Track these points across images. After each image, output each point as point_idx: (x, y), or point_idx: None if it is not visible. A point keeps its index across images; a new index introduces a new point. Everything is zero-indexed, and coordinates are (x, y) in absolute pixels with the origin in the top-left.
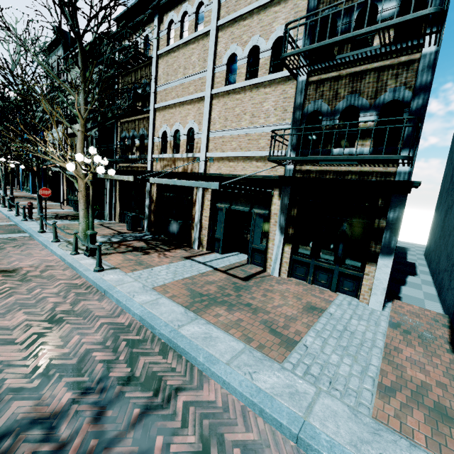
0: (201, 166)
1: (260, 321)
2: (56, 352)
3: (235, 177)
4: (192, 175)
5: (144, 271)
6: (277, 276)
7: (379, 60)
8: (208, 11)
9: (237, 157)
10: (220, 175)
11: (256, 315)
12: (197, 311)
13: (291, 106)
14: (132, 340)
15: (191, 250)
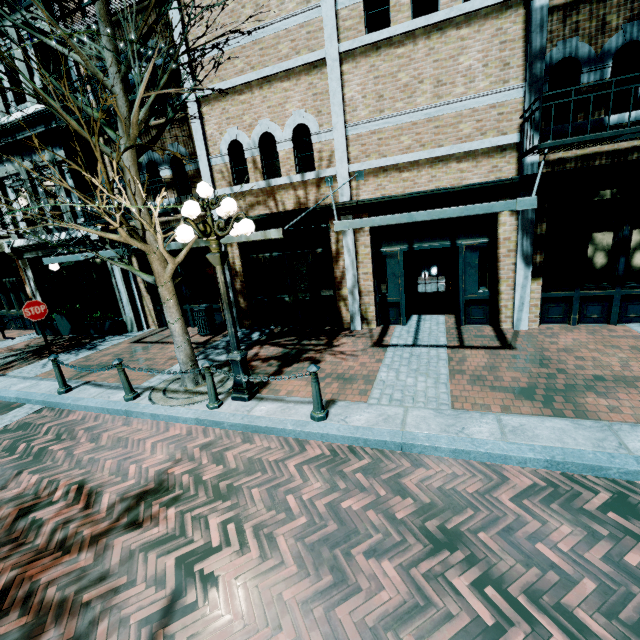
0: (342, 190)
1: None
2: (583, 597)
3: (420, 196)
4: (322, 210)
5: (379, 388)
6: (525, 329)
7: None
8: None
9: (417, 162)
10: (391, 198)
11: (635, 387)
12: (576, 414)
13: (518, 56)
14: (610, 505)
15: (355, 333)
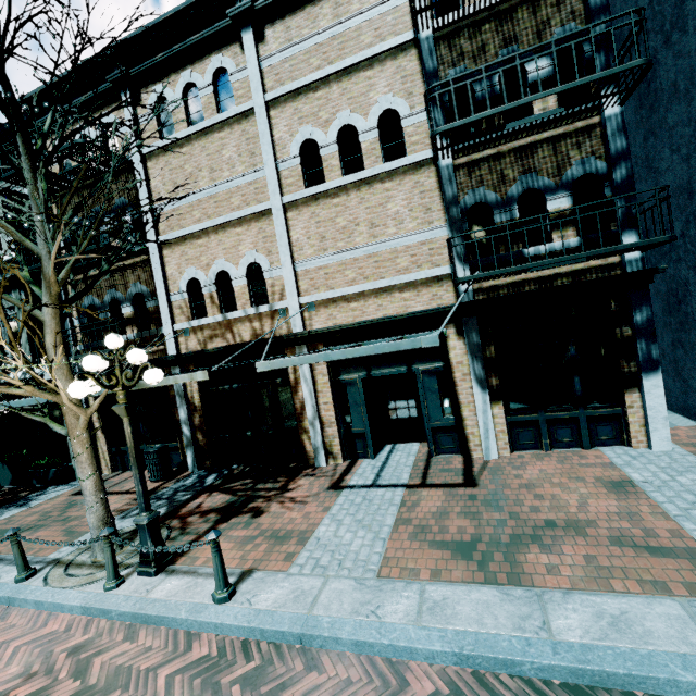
0: (294, 321)
1: (609, 543)
2: None
3: (369, 324)
4: (278, 341)
5: (309, 549)
6: (496, 458)
7: (550, 129)
8: (240, 81)
9: (363, 293)
10: (341, 327)
11: (585, 535)
12: (511, 579)
13: (437, 202)
14: None
15: (317, 471)
